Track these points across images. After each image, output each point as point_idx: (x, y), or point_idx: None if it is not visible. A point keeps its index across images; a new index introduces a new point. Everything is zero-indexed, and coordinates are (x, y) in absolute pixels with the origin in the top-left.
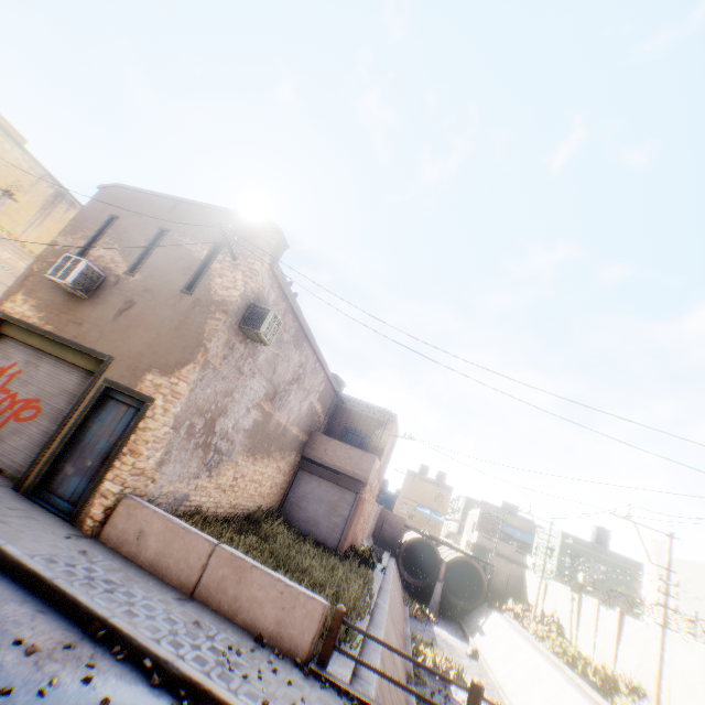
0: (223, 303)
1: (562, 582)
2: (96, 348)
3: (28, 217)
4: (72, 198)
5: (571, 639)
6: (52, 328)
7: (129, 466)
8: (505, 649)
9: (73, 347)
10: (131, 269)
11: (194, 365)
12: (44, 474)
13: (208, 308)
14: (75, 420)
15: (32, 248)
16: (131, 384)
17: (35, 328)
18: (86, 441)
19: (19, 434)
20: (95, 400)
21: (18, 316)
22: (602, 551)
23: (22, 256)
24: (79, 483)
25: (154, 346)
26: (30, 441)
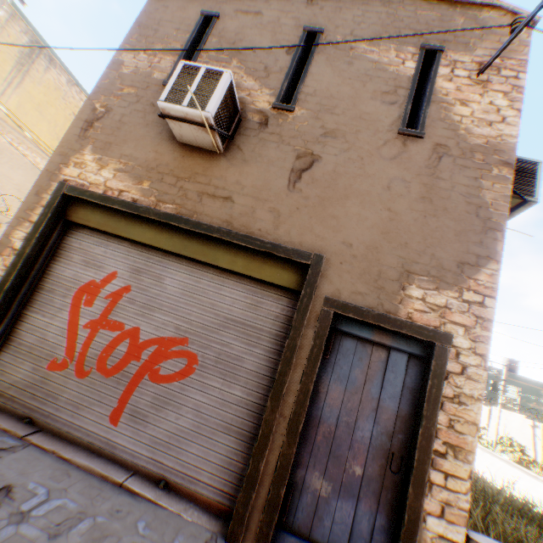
0: (493, 149)
1: (512, 410)
2: (276, 241)
3: (2, 74)
4: (49, 53)
5: (535, 458)
6: (171, 209)
7: (462, 480)
8: (491, 473)
9: (223, 241)
10: (280, 99)
11: (497, 265)
12: (279, 504)
13: (469, 160)
14: (297, 384)
15: (13, 117)
16: (383, 308)
17: (139, 210)
18: (327, 422)
19: (167, 407)
20: (322, 342)
21: (94, 190)
22: (516, 378)
23: (3, 127)
24: (351, 513)
25: (395, 232)
26: (195, 419)
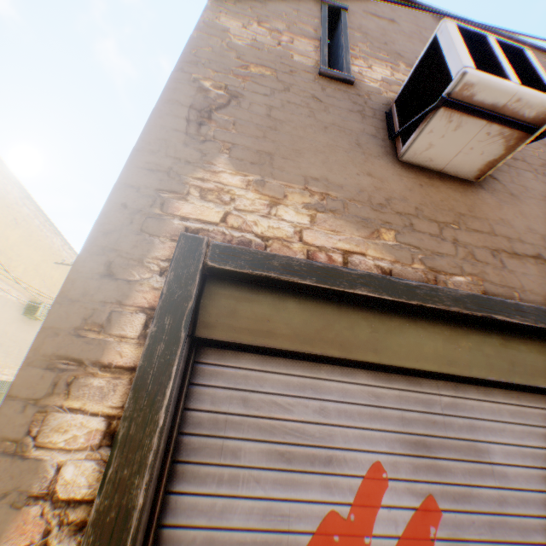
0: None
1: None
2: None
3: None
4: None
5: None
6: (468, 285)
7: None
8: None
9: None
10: None
11: None
12: None
13: None
14: None
15: None
16: None
17: (419, 294)
18: None
19: None
20: None
21: (282, 253)
22: None
23: None
24: None
25: None
26: None
